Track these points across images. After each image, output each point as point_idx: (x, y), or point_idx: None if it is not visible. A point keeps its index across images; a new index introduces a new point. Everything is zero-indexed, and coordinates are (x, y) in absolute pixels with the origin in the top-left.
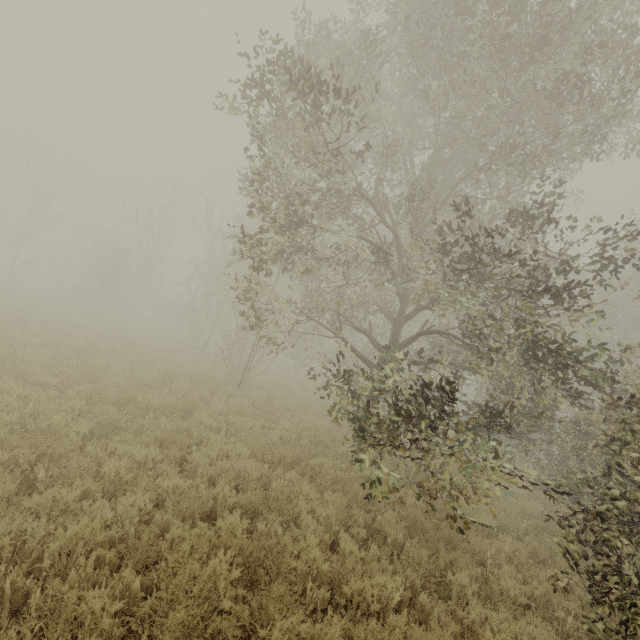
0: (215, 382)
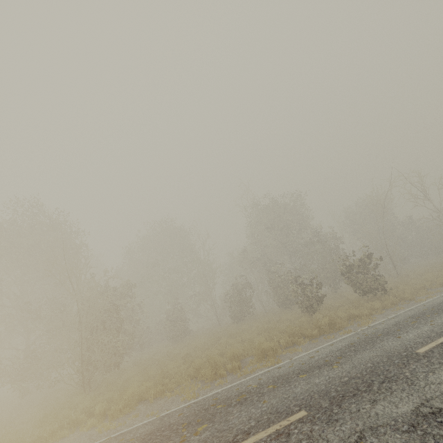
0: None
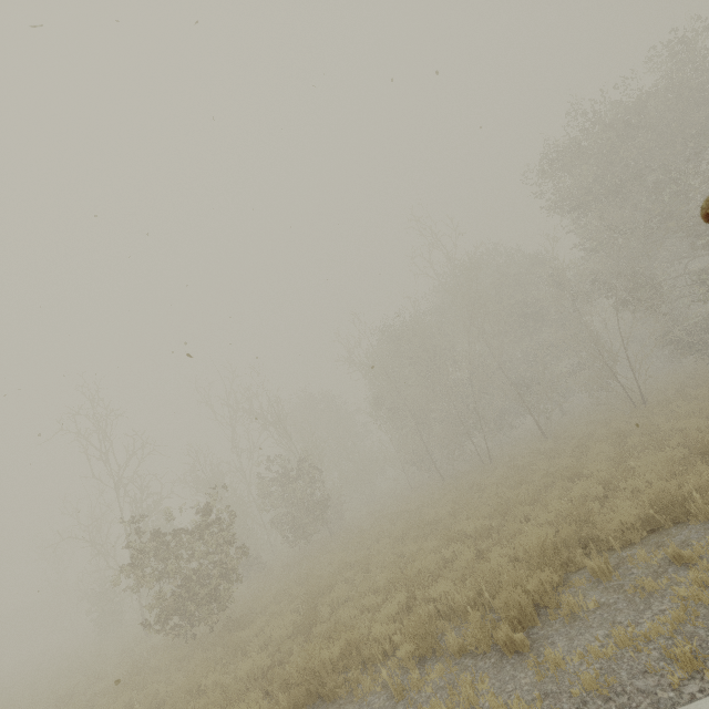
0: (659, 401)
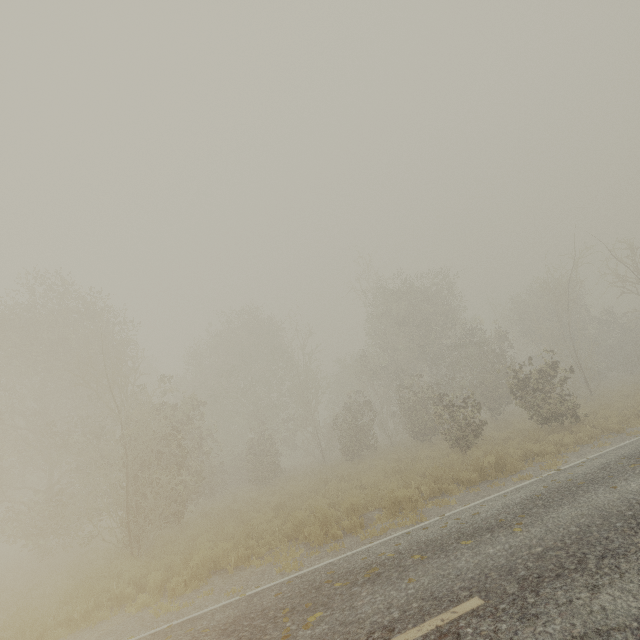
0: None
